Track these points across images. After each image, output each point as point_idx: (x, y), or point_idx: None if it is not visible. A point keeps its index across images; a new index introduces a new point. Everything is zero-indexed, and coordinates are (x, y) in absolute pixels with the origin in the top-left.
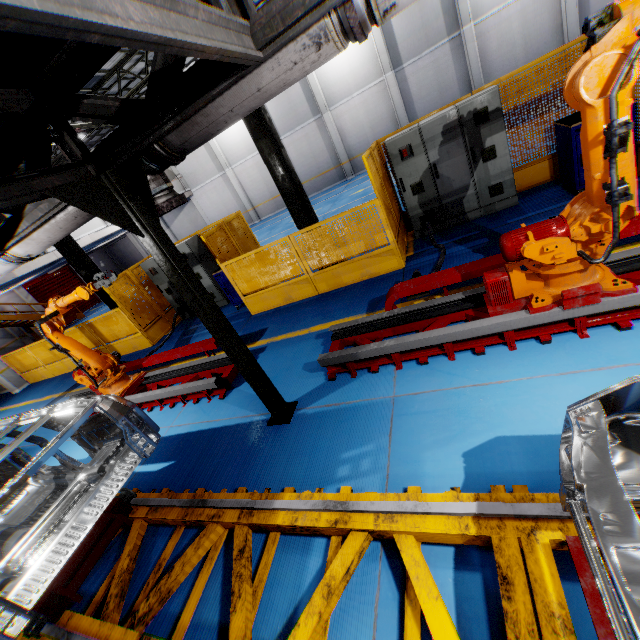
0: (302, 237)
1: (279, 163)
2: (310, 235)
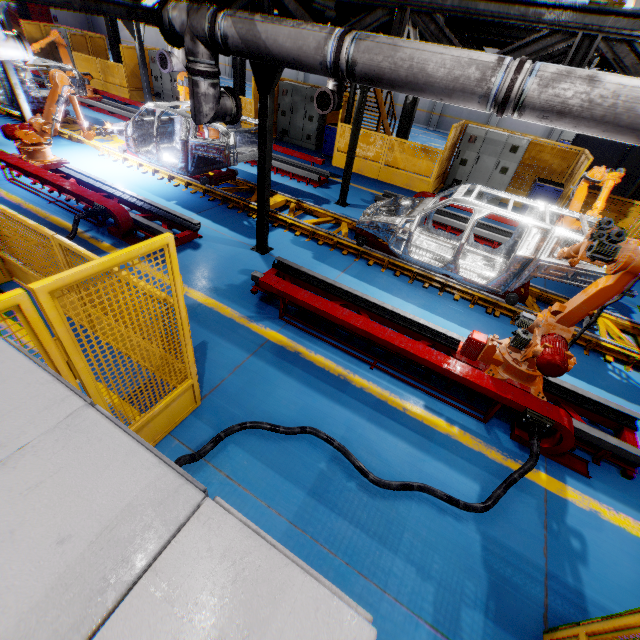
0: (101, 63)
1: (109, 27)
2: (104, 64)
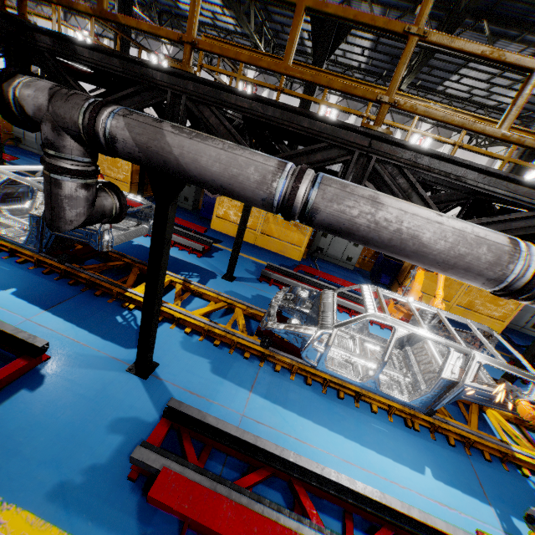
0: None
1: None
2: None
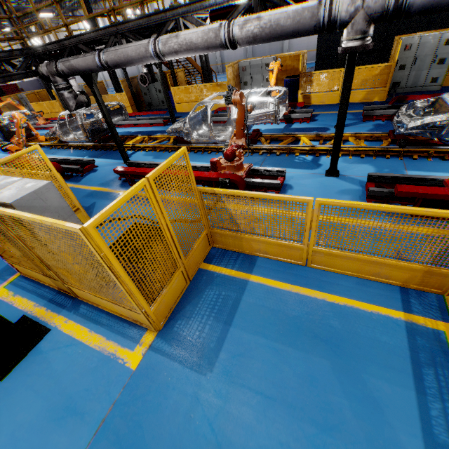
0: (46, 103)
1: (44, 83)
2: (48, 103)
